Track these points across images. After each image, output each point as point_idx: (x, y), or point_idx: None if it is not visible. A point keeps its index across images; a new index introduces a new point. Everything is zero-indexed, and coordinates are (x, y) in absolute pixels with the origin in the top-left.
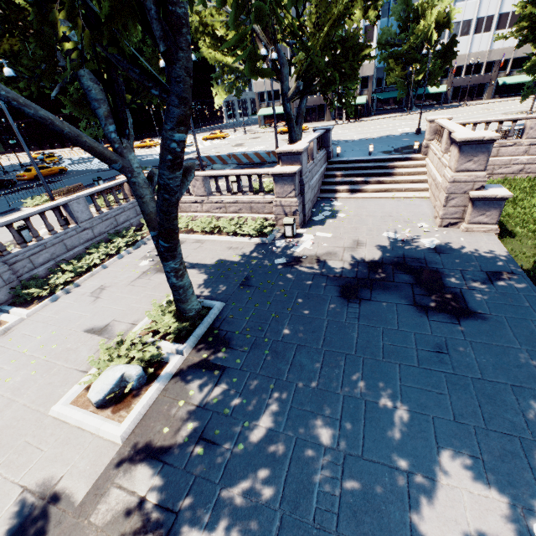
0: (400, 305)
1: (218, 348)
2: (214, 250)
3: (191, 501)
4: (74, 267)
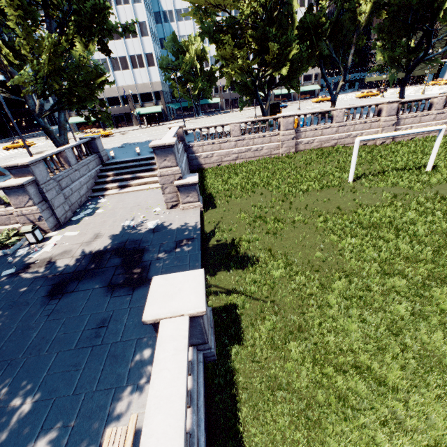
0: (96, 289)
1: None
2: None
3: None
4: None
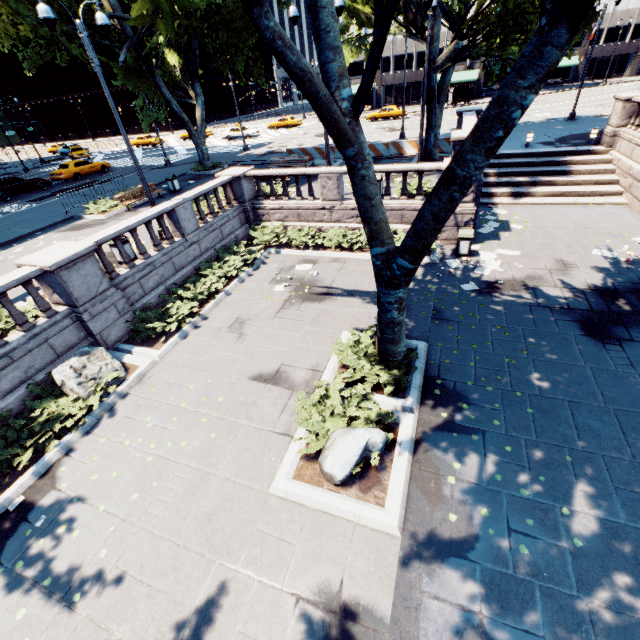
0: None
1: (456, 405)
2: (367, 272)
3: (553, 620)
4: (193, 294)
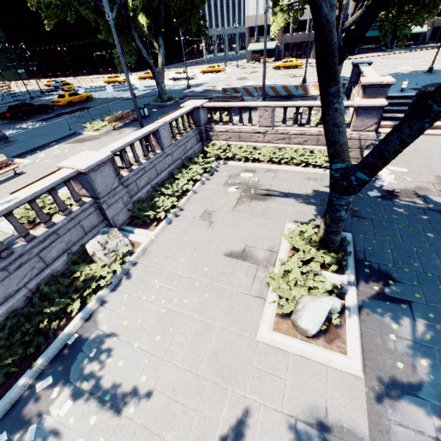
0: None
1: (383, 281)
2: (294, 180)
3: None
4: (172, 191)
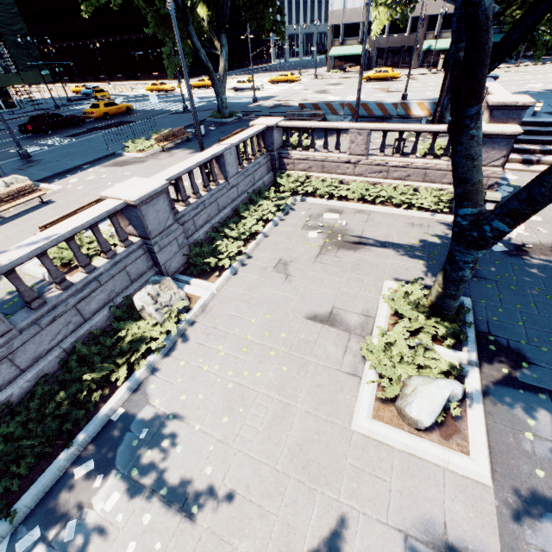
0: None
1: (515, 362)
2: (393, 226)
3: None
4: (237, 233)
